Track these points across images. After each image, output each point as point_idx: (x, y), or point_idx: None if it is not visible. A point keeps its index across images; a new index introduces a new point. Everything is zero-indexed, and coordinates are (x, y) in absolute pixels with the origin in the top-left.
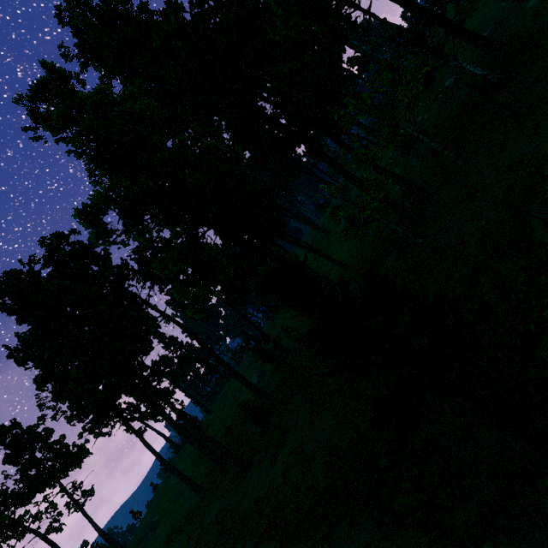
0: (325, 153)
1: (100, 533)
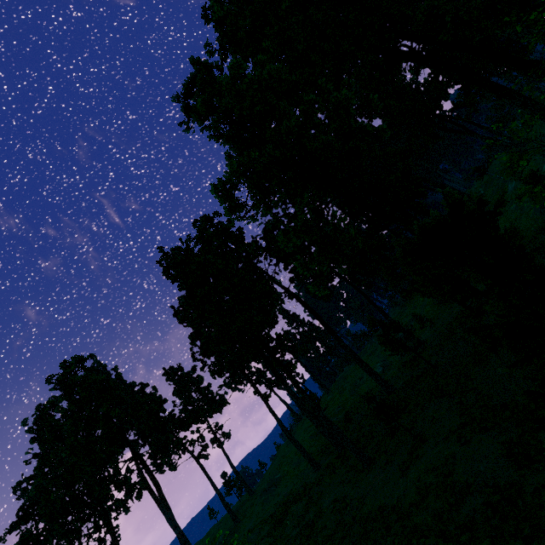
0: (498, 84)
1: (234, 471)
